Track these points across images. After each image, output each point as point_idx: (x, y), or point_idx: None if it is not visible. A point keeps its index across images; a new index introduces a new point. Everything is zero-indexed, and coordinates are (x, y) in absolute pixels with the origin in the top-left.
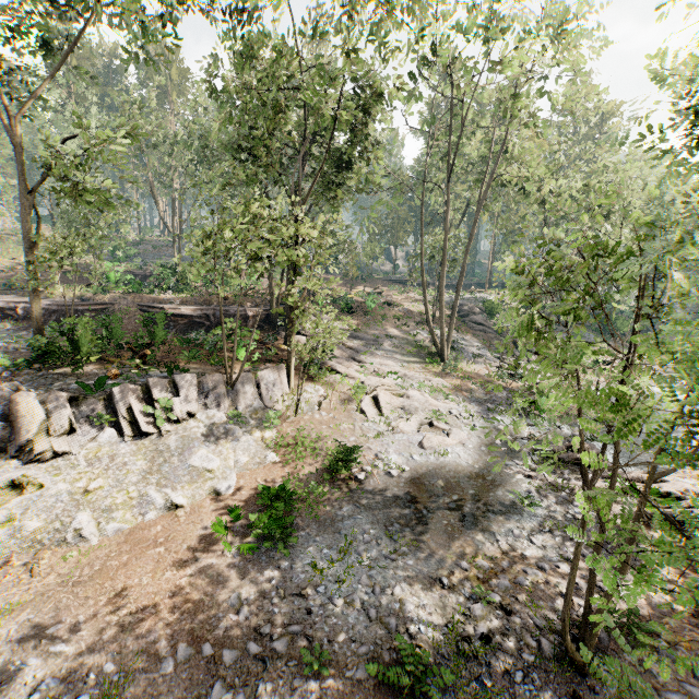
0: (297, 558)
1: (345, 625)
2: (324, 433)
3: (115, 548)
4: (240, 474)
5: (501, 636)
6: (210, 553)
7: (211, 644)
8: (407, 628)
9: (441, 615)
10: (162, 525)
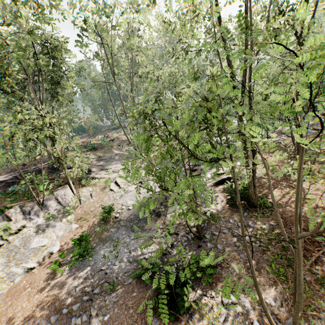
0: (97, 258)
1: (121, 269)
2: (97, 205)
3: (2, 303)
4: (61, 240)
5: (176, 242)
6: (55, 277)
7: (66, 308)
8: (145, 257)
9: (156, 247)
10: (26, 280)
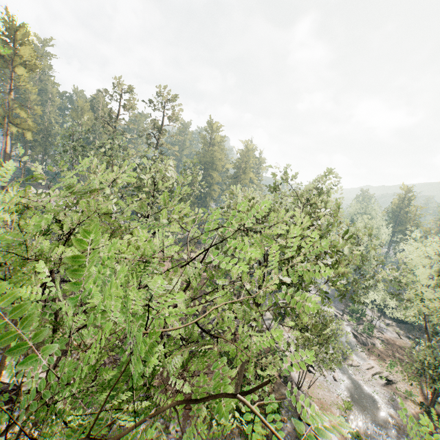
0: None
1: None
2: (320, 392)
3: None
4: None
5: None
6: None
7: None
8: None
9: None
10: None
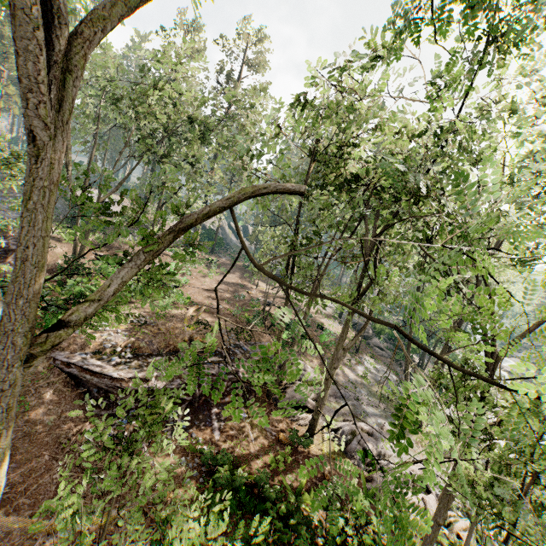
0: None
1: None
2: None
3: None
4: None
5: None
6: None
7: None
8: None
9: None
10: None
